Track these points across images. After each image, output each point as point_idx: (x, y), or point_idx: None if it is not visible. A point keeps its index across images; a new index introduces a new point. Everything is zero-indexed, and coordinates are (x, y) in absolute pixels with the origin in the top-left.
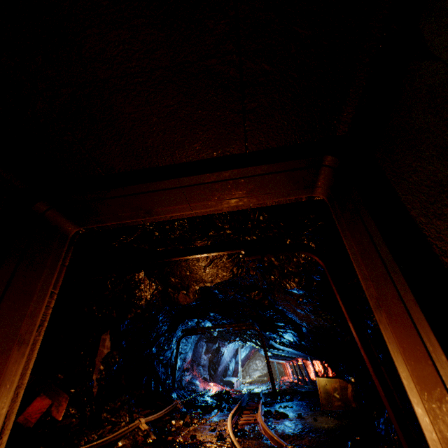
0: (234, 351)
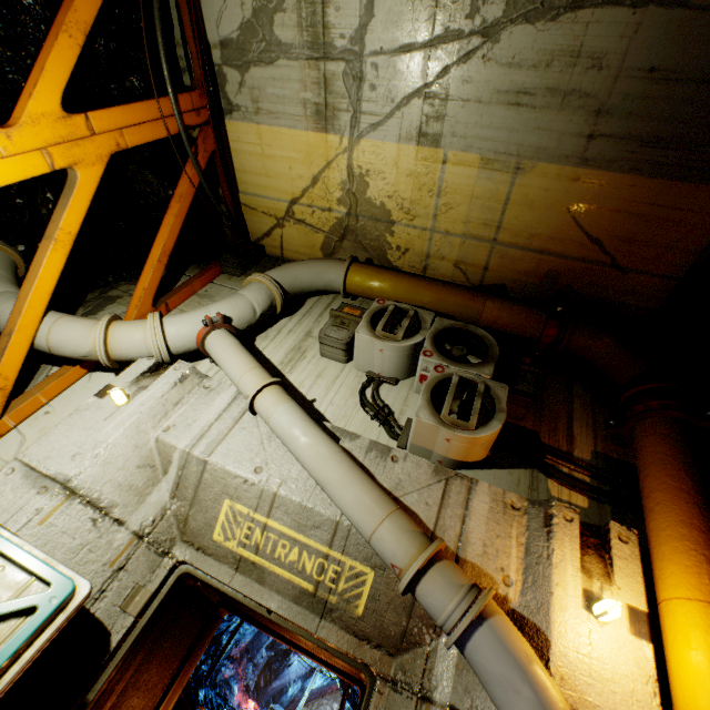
0: (307, 669)
